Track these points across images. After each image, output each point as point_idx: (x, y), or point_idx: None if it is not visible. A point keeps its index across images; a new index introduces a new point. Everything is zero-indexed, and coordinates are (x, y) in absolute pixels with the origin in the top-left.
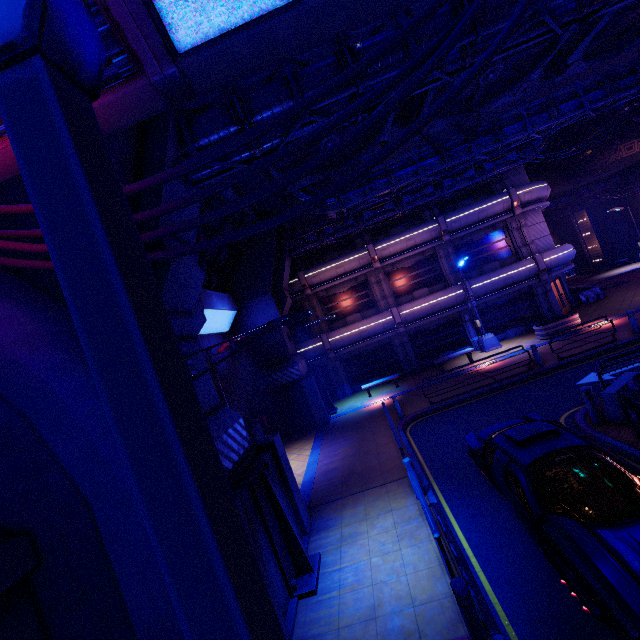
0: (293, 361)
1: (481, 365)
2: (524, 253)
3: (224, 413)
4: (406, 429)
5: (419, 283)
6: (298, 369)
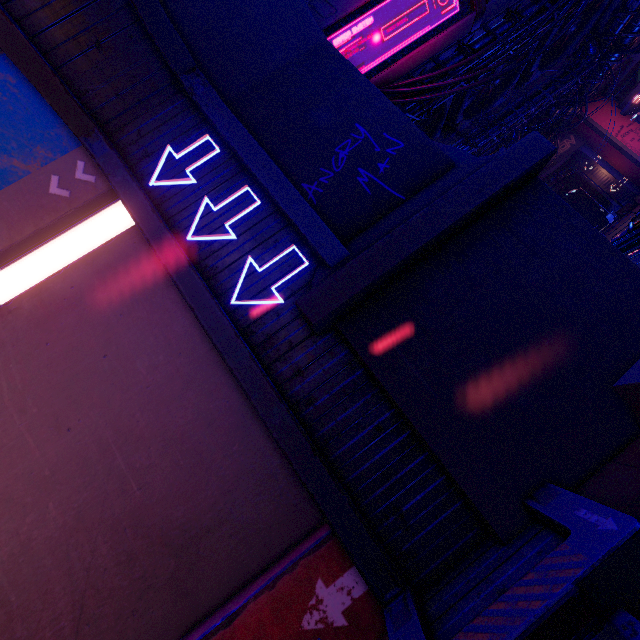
0: None
1: None
2: None
3: None
4: None
5: None
6: None
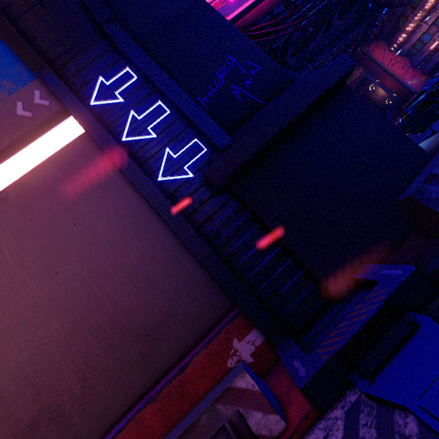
0: None
1: None
2: None
3: None
4: None
5: None
6: None
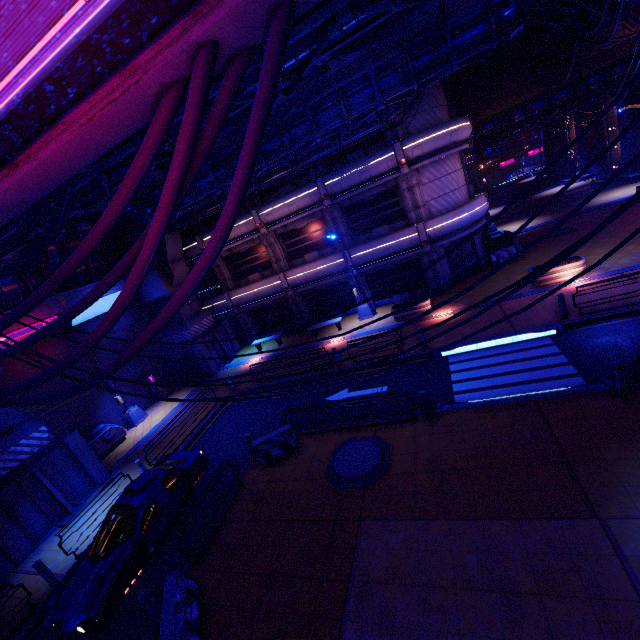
0: (185, 326)
1: (332, 341)
2: (413, 218)
3: (22, 429)
4: (227, 404)
5: (312, 245)
6: (189, 333)
